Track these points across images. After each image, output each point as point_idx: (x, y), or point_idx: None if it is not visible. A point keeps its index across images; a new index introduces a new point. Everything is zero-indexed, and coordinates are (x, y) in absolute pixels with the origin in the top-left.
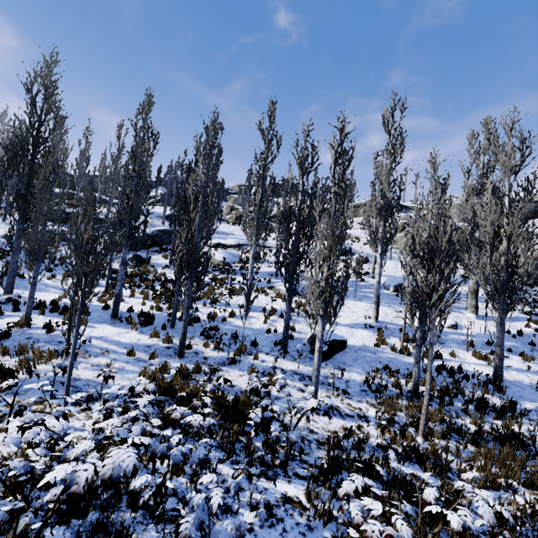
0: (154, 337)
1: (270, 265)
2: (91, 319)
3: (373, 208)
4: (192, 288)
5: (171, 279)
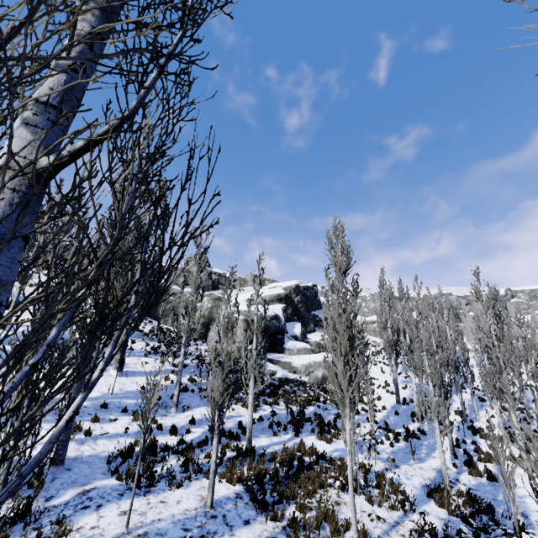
0: None
1: None
2: None
3: None
4: None
5: None
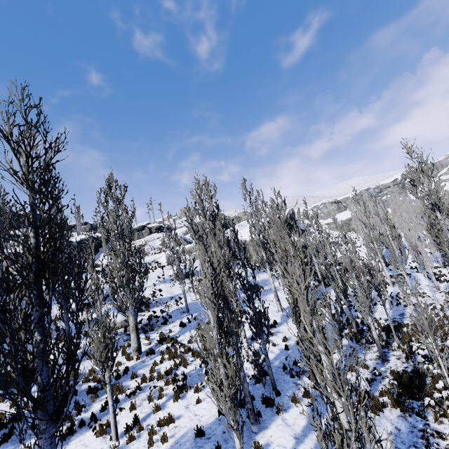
0: (296, 403)
1: (162, 305)
2: None
3: (260, 243)
4: (165, 361)
5: (125, 368)
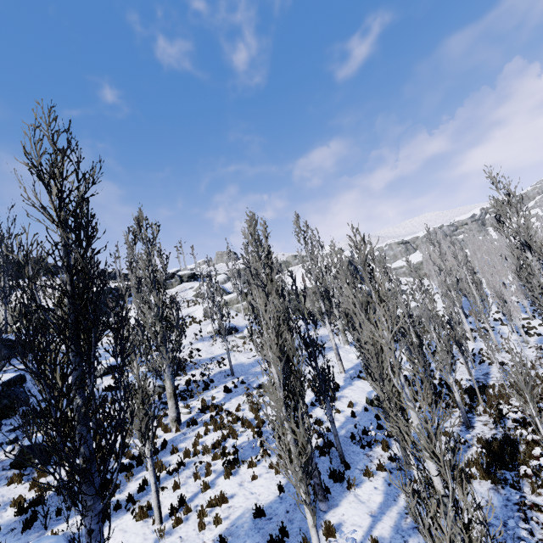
0: (369, 477)
1: (202, 367)
2: (306, 530)
3: (317, 292)
4: (210, 433)
5: (163, 441)
